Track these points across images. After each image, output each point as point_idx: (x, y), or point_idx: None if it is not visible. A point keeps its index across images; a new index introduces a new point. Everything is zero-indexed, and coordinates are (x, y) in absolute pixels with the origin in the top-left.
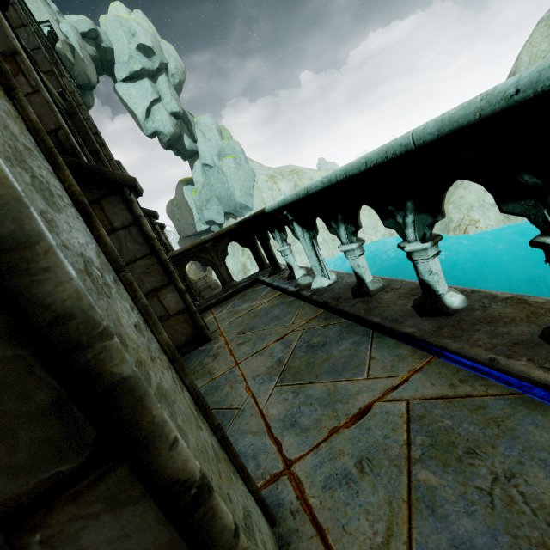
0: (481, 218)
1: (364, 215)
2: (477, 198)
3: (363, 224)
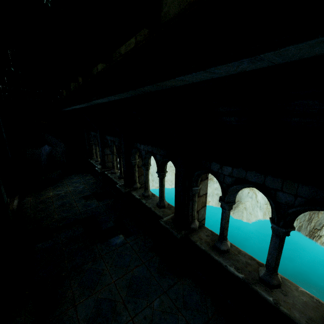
0: (211, 200)
1: (169, 174)
2: (212, 192)
3: (167, 178)
